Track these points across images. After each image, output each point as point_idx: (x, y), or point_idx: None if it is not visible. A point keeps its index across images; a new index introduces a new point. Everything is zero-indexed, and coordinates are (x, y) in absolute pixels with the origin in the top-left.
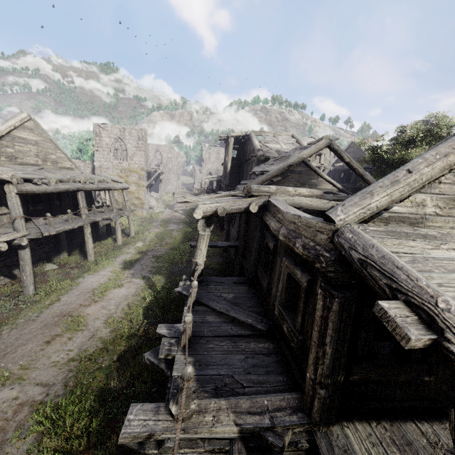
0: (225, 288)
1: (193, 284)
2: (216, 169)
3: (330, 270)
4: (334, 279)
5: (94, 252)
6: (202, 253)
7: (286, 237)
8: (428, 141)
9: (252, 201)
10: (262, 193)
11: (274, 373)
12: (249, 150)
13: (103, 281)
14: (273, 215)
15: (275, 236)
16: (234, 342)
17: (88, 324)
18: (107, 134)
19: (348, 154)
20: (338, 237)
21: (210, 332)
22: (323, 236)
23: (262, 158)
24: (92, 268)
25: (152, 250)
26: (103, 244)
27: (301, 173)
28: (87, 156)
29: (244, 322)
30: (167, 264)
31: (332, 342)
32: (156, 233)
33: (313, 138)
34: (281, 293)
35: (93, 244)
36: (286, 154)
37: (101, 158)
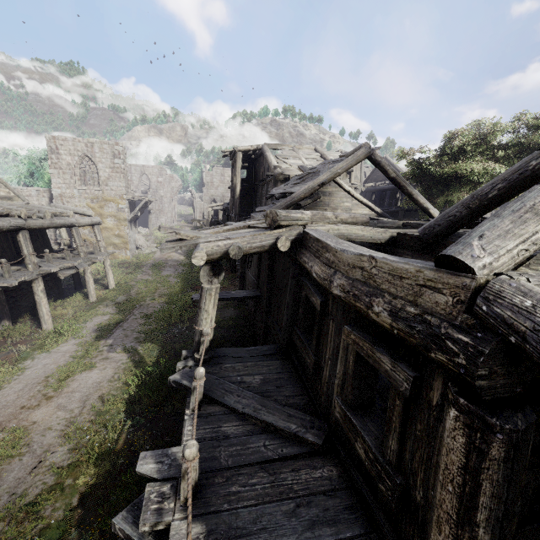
0: (248, 366)
1: (196, 373)
2: (221, 195)
3: (481, 374)
4: (487, 390)
5: (53, 315)
6: (209, 316)
7: (347, 291)
8: (481, 150)
9: (279, 234)
10: (294, 221)
11: (350, 536)
12: (262, 168)
13: (63, 362)
14: (315, 255)
15: (321, 286)
16: (273, 473)
17: (32, 442)
18: (68, 150)
19: (393, 167)
20: (491, 302)
21: (231, 458)
22: (442, 297)
23: (281, 178)
24: (47, 342)
25: (140, 307)
26: (68, 302)
27: (331, 195)
28: (42, 181)
29: (284, 430)
30: (162, 326)
31: (491, 521)
32: (146, 282)
33: (341, 153)
34: (343, 381)
35: (53, 303)
36: (314, 170)
37: (61, 184)
